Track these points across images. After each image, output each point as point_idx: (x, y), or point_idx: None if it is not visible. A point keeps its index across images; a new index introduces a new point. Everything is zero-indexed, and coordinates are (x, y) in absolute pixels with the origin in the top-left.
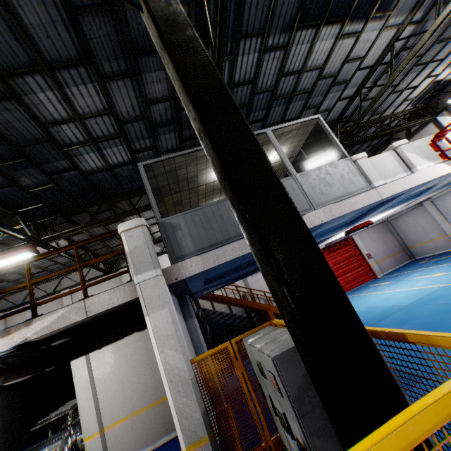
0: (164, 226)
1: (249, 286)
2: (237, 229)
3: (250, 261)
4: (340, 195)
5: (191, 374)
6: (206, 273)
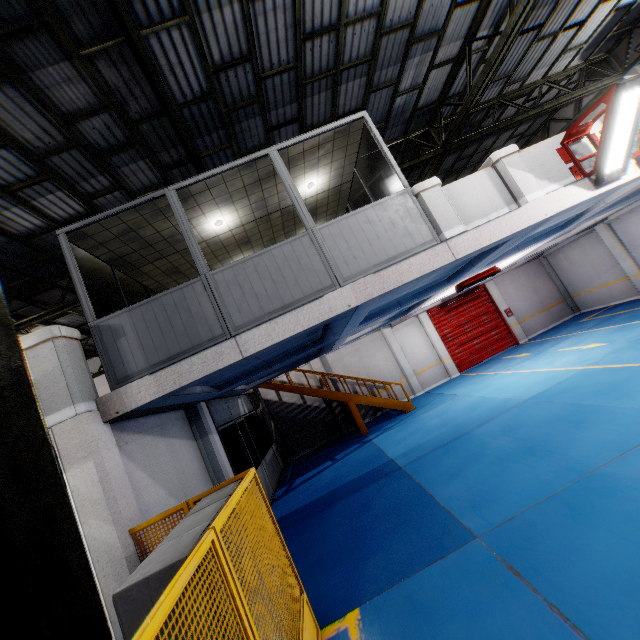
0: (100, 332)
1: (328, 366)
2: (213, 328)
3: (283, 352)
4: (386, 258)
5: (127, 550)
6: (202, 383)
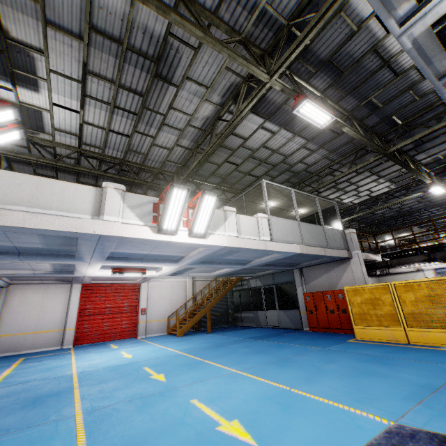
0: None
1: None
2: None
3: None
4: None
5: None
6: None
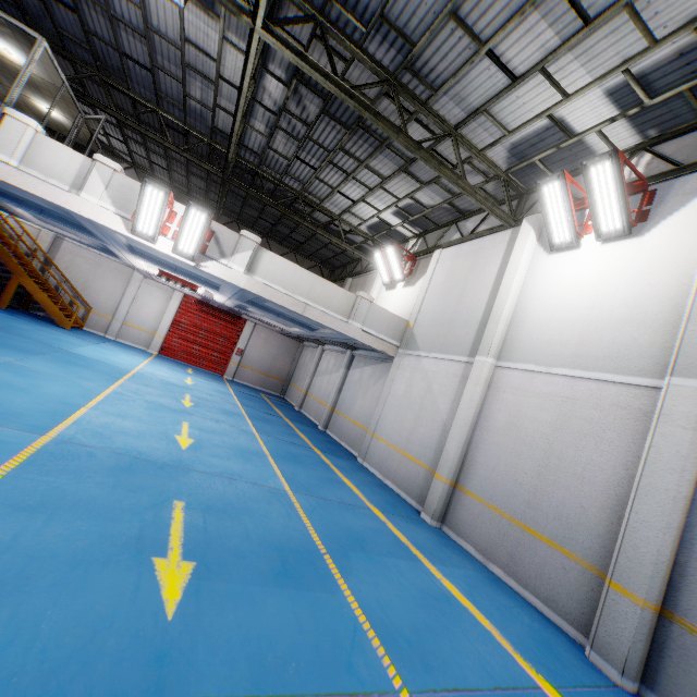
0: None
1: (58, 249)
2: None
3: None
4: None
5: None
6: None
